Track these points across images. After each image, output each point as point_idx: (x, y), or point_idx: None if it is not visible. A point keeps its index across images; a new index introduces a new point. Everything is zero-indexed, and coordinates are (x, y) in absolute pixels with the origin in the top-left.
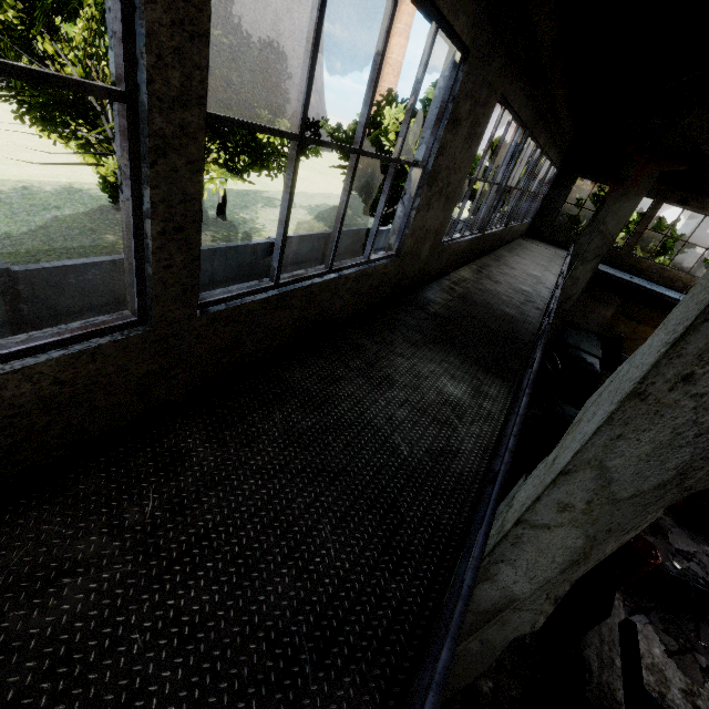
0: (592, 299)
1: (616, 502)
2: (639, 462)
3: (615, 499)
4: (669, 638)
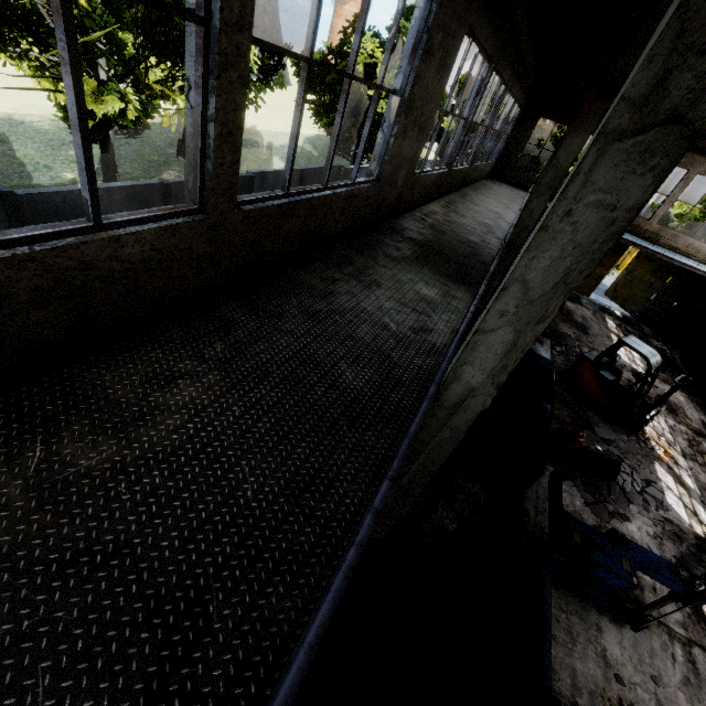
0: None
1: (532, 303)
2: (544, 273)
3: (531, 300)
4: (588, 495)
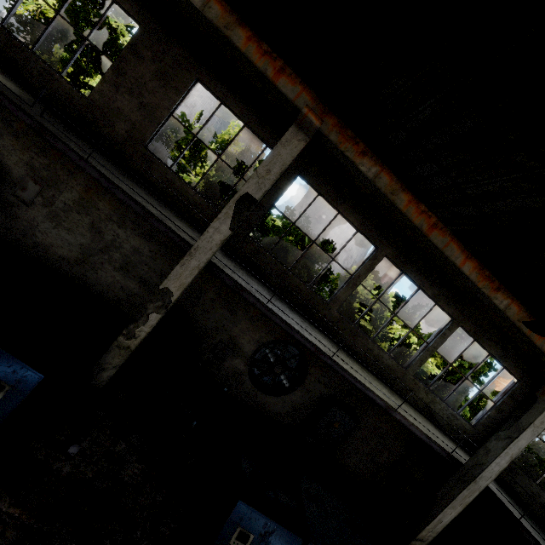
0: None
1: None
2: None
3: None
4: None
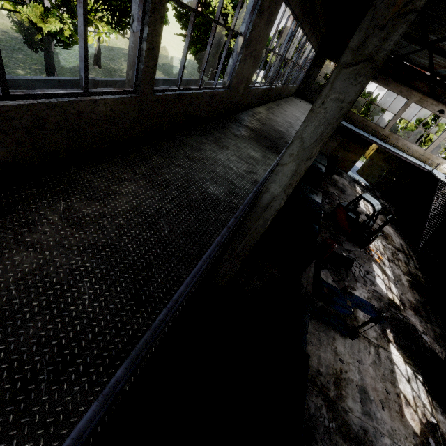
0: None
1: (305, 149)
2: (311, 133)
3: (304, 148)
4: (335, 277)
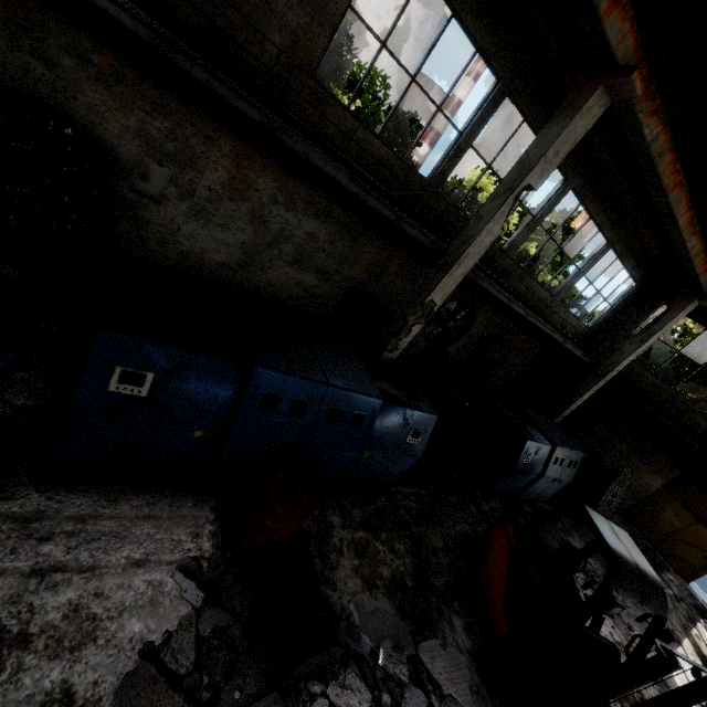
0: (636, 454)
1: None
2: None
3: None
4: (190, 651)
